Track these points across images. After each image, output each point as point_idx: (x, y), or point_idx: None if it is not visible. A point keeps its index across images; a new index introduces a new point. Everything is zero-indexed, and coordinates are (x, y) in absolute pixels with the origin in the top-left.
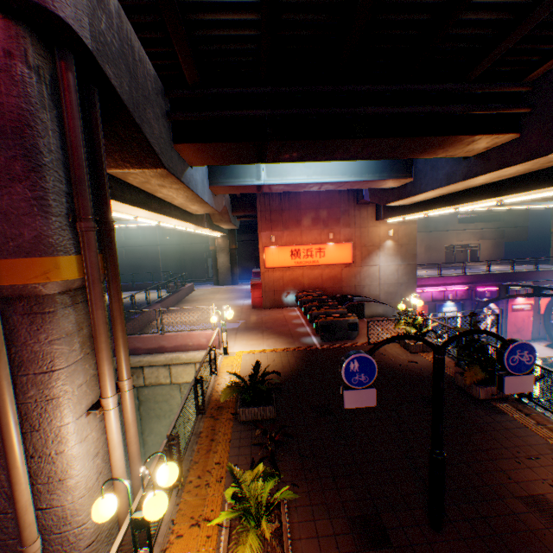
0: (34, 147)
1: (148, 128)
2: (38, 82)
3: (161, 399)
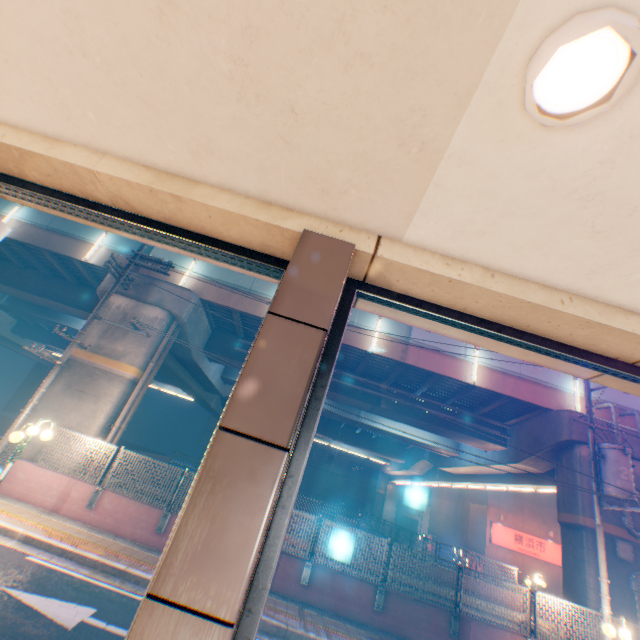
0: None
1: None
2: None
3: None
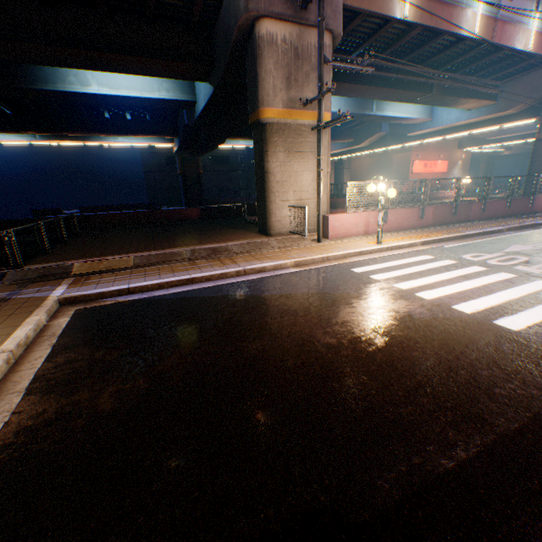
0: None
1: None
2: None
3: None
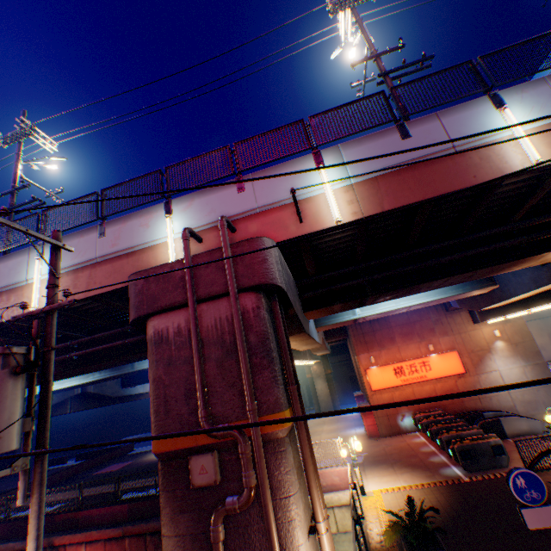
0: (270, 348)
1: (298, 312)
2: (267, 315)
3: None
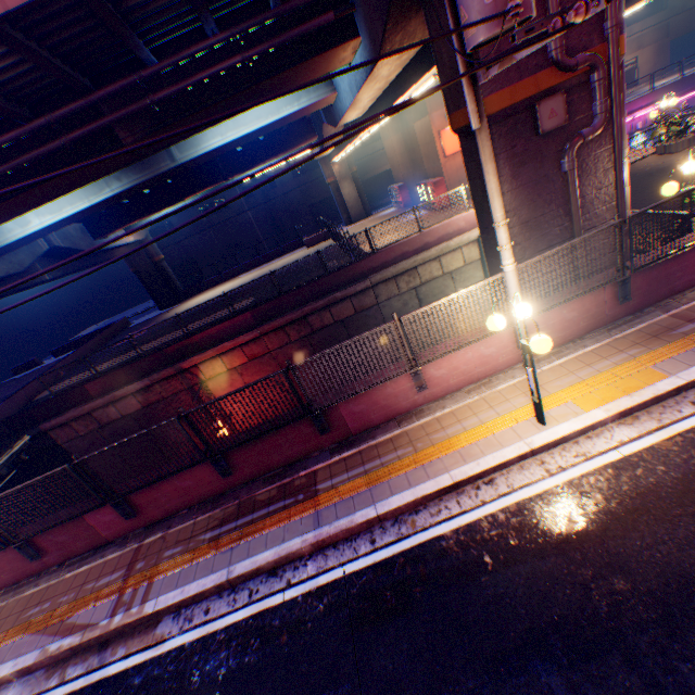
0: None
1: None
2: None
3: (436, 293)
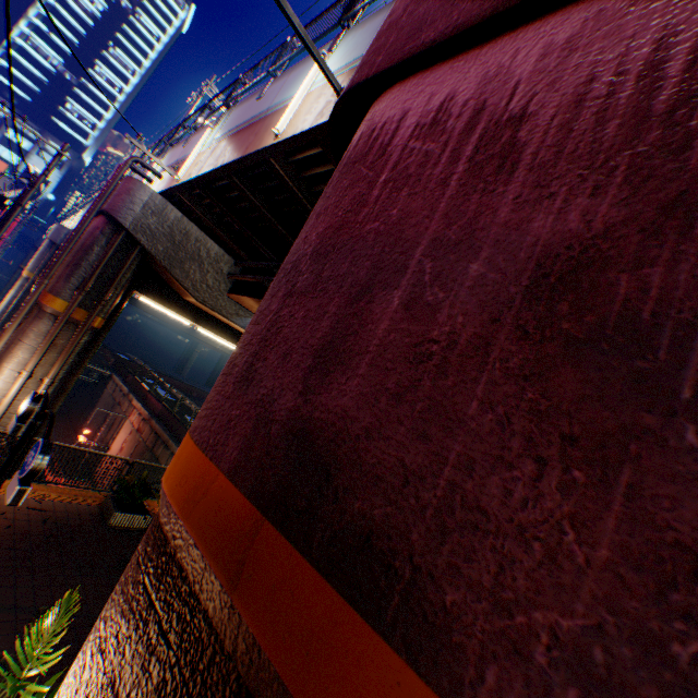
0: (83, 257)
1: (180, 272)
2: (103, 238)
3: None
